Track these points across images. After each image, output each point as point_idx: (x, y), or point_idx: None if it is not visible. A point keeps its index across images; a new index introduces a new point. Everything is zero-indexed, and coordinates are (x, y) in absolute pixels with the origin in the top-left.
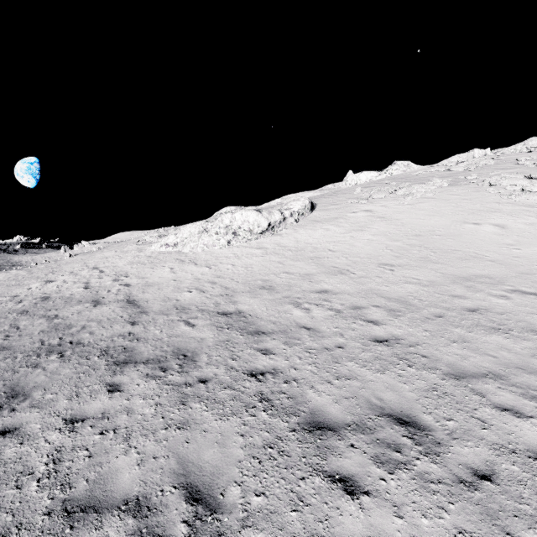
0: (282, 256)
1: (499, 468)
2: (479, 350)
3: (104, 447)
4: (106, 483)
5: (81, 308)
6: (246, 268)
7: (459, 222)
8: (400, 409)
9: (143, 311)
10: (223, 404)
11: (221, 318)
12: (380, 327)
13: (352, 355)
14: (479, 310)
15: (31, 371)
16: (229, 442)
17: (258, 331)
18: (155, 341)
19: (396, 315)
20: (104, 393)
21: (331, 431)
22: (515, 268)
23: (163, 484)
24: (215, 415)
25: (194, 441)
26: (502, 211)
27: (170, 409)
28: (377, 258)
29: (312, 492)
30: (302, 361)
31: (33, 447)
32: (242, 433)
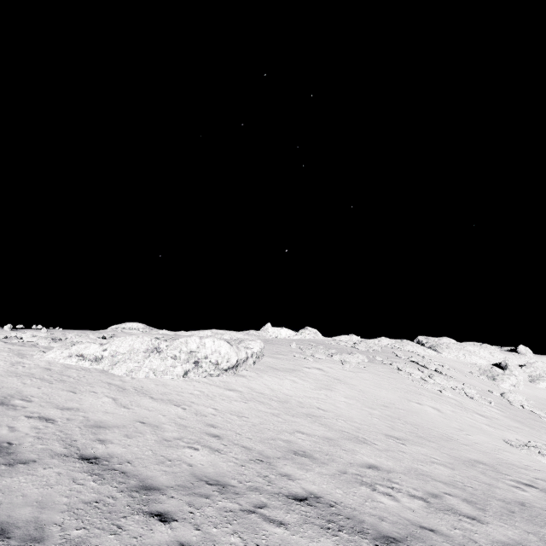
0: (270, 406)
1: None
2: None
3: None
4: None
5: None
6: (239, 416)
7: (405, 399)
8: None
9: (149, 485)
10: None
11: (305, 507)
12: (490, 527)
13: None
14: (525, 503)
15: None
16: None
17: (383, 534)
18: None
19: (481, 509)
20: None
21: None
22: (488, 455)
23: None
24: None
25: None
26: (425, 395)
27: None
28: (375, 426)
29: None
30: None
31: None
32: None
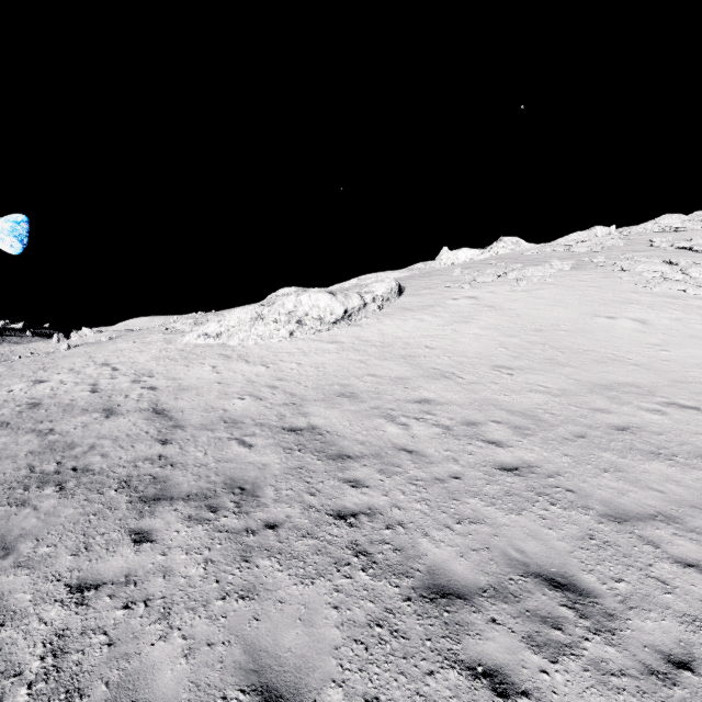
0: (364, 353)
1: (699, 651)
2: (639, 482)
3: (131, 629)
4: (138, 688)
5: (88, 419)
6: (316, 368)
7: (589, 315)
8: (551, 566)
9: (178, 425)
10: (304, 561)
11: (289, 436)
12: (505, 450)
13: (474, 488)
14: (630, 428)
15: (15, 511)
16: (318, 618)
17: (341, 454)
18: (198, 467)
19: (524, 435)
20: (127, 544)
21: (460, 599)
22: (666, 375)
23: (225, 687)
24: (293, 577)
25: (266, 618)
26: (640, 303)
27: (227, 569)
28: (490, 358)
29: (447, 694)
30: (407, 497)
31: (21, 631)
32: (335, 604)
